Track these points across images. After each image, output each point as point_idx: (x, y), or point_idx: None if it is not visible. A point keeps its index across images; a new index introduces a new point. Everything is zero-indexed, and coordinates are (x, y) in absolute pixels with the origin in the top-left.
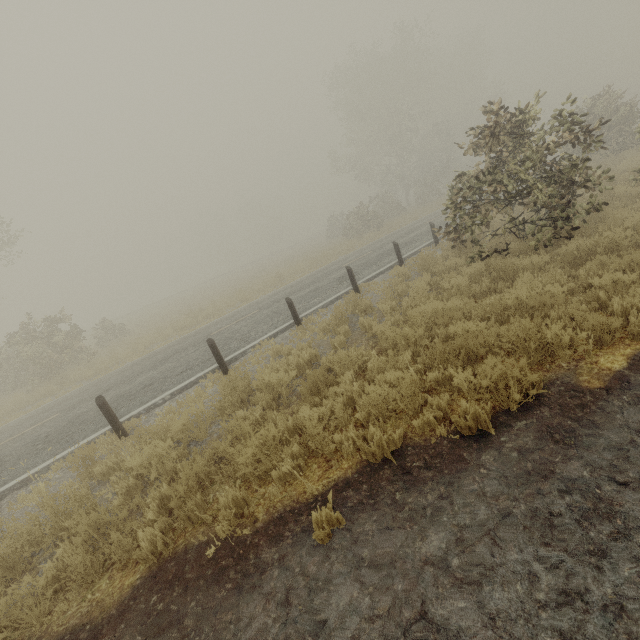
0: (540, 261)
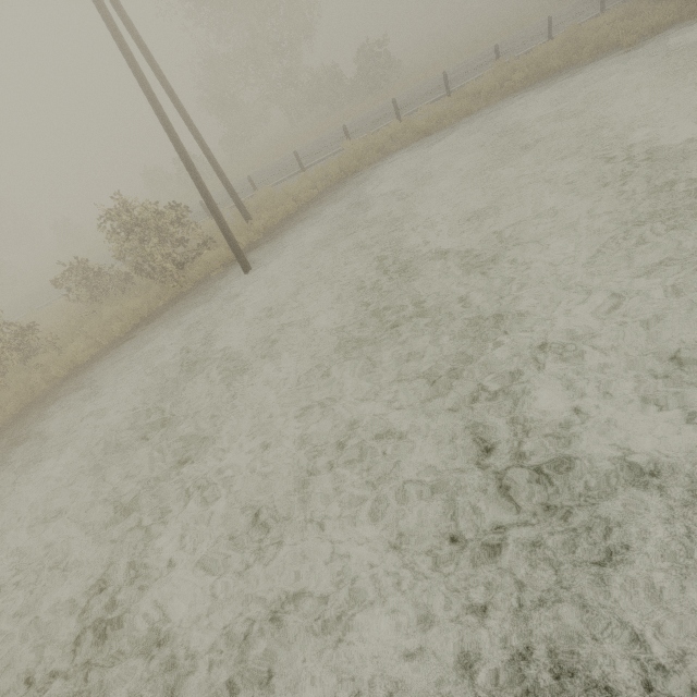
0: None
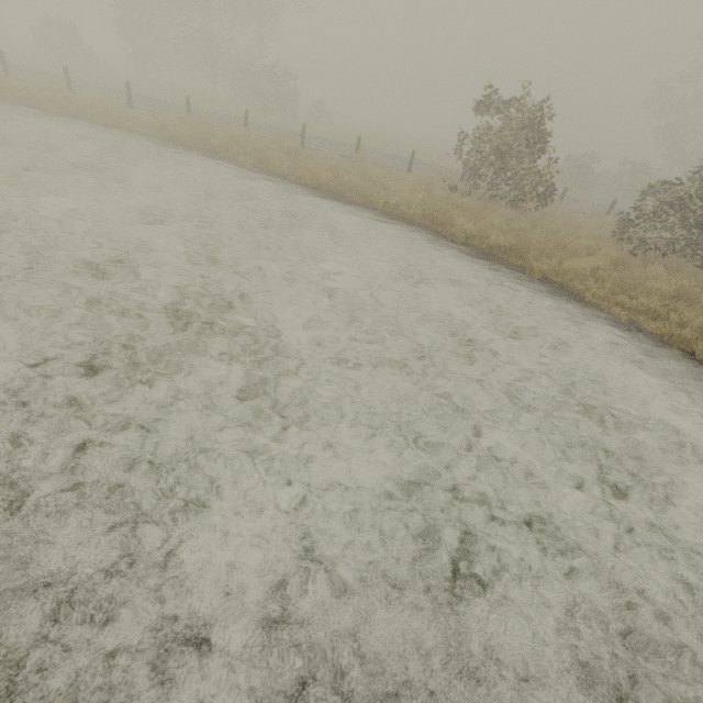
0: (437, 193)
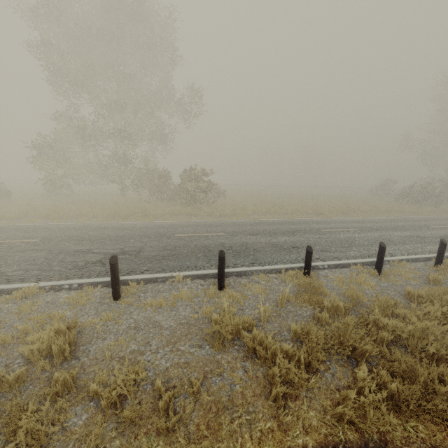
0: None
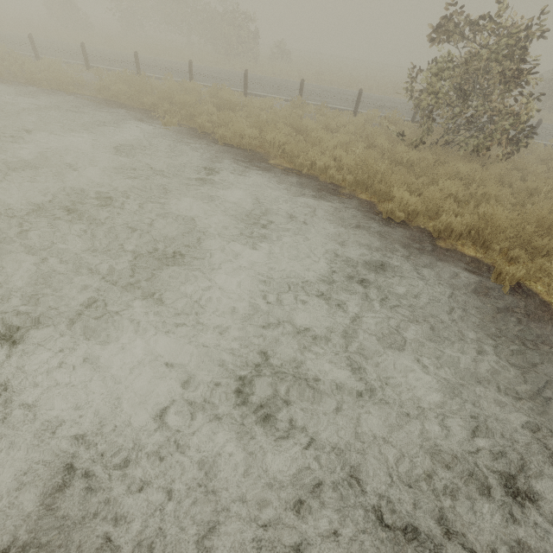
0: (380, 144)
